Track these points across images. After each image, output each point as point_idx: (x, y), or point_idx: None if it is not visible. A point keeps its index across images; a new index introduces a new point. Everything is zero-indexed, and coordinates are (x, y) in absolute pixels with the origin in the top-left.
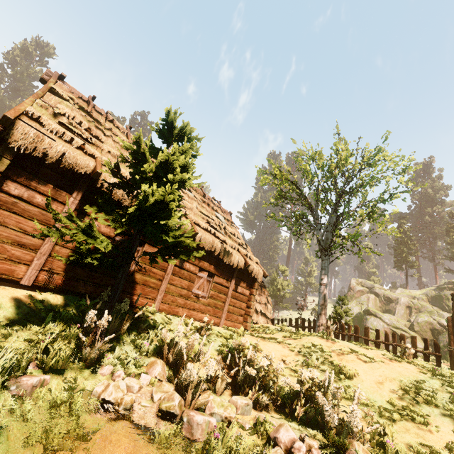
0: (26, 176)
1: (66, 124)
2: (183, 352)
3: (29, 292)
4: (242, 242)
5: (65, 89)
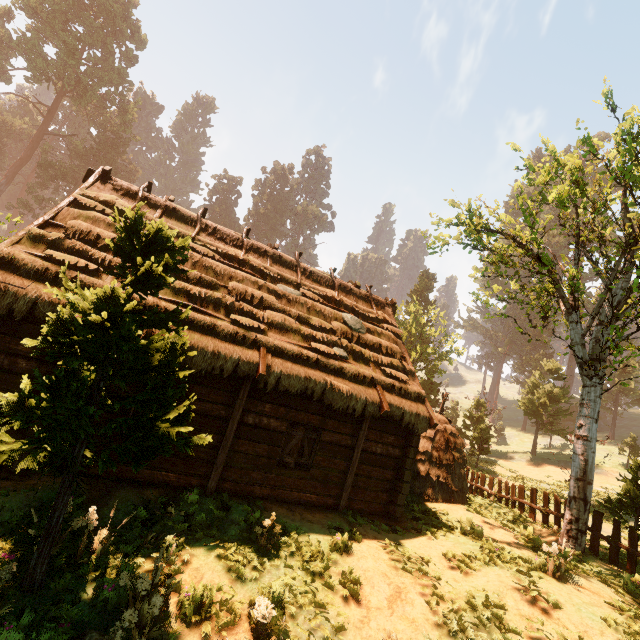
0: (3, 339)
1: (54, 255)
2: (131, 626)
3: (3, 489)
4: (393, 362)
5: (107, 188)
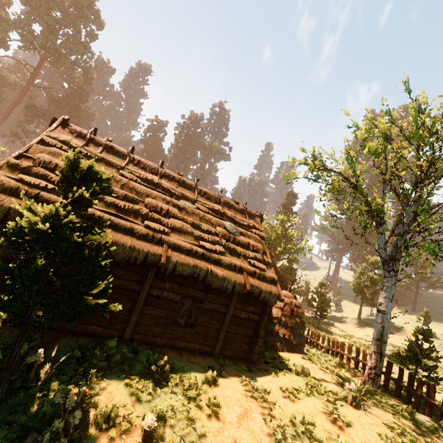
0: None
1: (24, 178)
2: (59, 429)
3: None
4: (257, 256)
5: (65, 131)
